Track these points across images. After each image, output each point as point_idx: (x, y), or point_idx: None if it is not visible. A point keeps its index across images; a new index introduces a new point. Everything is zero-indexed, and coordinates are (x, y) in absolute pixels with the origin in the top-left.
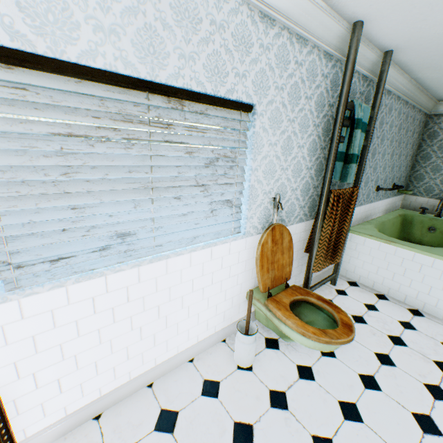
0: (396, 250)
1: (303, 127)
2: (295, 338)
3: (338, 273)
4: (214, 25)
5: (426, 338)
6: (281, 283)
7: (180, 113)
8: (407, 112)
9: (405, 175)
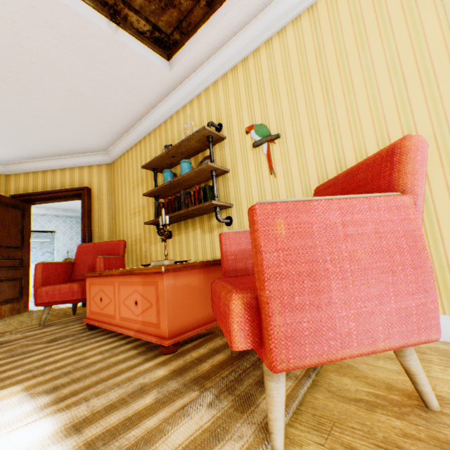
0: None
1: (78, 233)
2: None
3: None
4: (42, 220)
5: None
6: None
7: (34, 234)
8: None
9: None
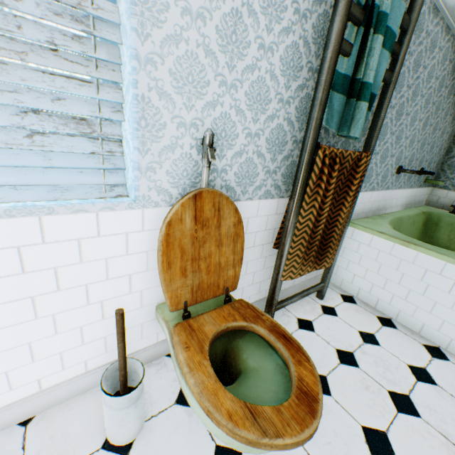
0: (417, 257)
1: (272, 3)
2: (198, 413)
3: (331, 281)
4: None
5: (451, 401)
6: (215, 295)
7: None
8: (454, 61)
9: (437, 160)
